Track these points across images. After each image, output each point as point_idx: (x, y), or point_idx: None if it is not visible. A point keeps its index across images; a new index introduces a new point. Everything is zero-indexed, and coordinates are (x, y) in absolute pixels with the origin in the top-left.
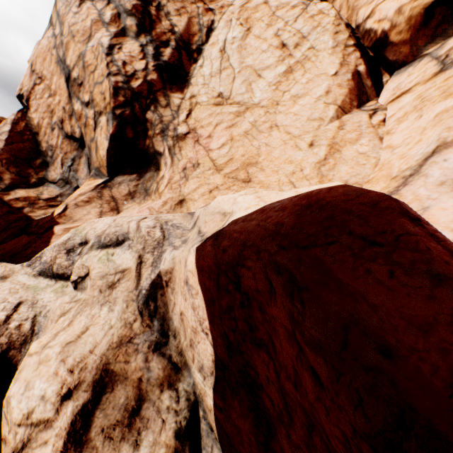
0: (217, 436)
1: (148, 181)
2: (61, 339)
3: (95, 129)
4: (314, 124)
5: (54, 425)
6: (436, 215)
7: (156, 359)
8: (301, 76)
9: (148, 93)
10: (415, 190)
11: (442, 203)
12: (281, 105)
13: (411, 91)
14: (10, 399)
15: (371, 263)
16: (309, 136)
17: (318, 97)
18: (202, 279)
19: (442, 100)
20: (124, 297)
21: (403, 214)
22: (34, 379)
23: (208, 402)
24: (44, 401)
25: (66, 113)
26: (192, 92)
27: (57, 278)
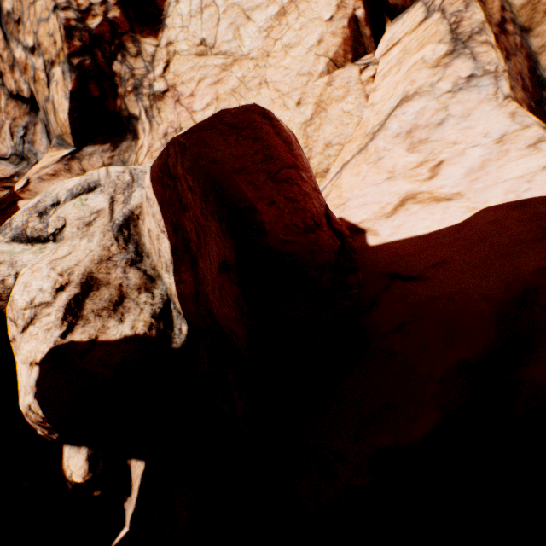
0: (182, 311)
1: (125, 152)
2: (48, 259)
3: (49, 85)
4: (303, 80)
5: (54, 305)
6: (384, 163)
7: (133, 271)
8: (294, 21)
9: (111, 37)
10: (377, 144)
11: (394, 153)
12: (272, 56)
13: (400, 43)
14: (14, 296)
15: (229, 137)
16: (297, 93)
17: (310, 47)
18: (155, 188)
19: (416, 53)
20: (101, 230)
21: (260, 114)
22: (31, 281)
23: (174, 290)
24: (42, 292)
25: (5, 63)
26: (169, 37)
27: (33, 242)
